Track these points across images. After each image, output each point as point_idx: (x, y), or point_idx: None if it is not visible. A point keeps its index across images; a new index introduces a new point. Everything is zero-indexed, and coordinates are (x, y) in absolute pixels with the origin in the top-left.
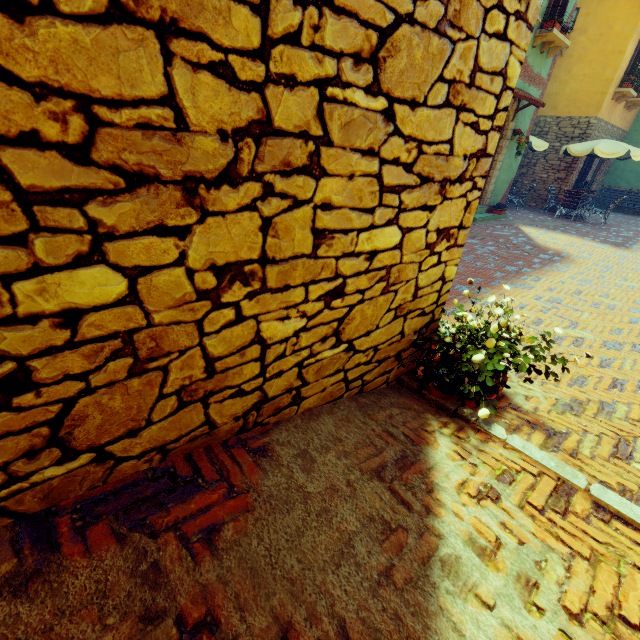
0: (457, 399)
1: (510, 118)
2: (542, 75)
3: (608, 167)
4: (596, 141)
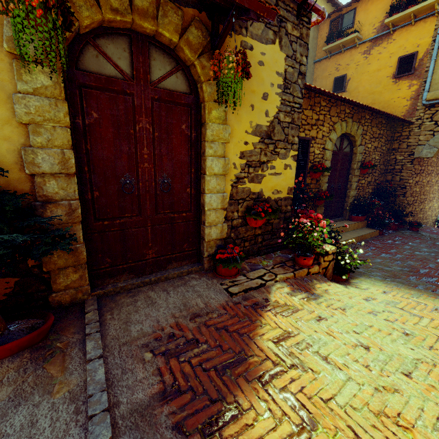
0: None
1: None
2: None
3: None
4: None
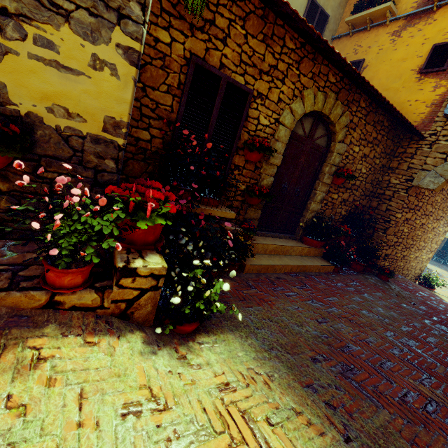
0: (428, 287)
1: None
2: None
3: None
4: None
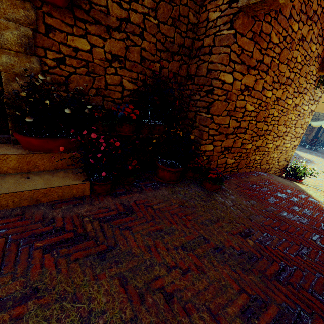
0: (294, 179)
1: None
2: None
3: None
4: (322, 122)
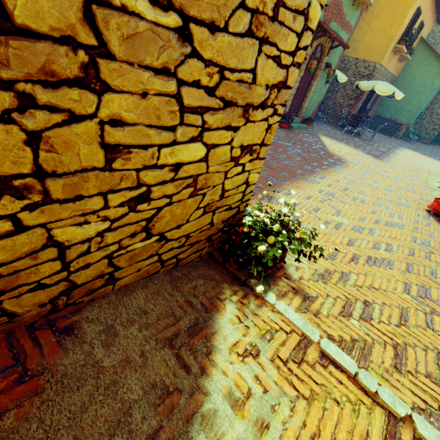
0: (247, 272)
1: (325, 53)
2: (351, 23)
3: (381, 101)
4: (377, 81)
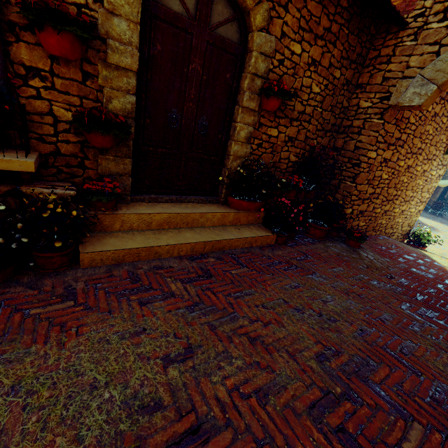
0: (418, 246)
1: None
2: None
3: None
4: None
